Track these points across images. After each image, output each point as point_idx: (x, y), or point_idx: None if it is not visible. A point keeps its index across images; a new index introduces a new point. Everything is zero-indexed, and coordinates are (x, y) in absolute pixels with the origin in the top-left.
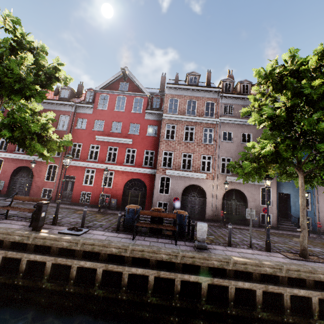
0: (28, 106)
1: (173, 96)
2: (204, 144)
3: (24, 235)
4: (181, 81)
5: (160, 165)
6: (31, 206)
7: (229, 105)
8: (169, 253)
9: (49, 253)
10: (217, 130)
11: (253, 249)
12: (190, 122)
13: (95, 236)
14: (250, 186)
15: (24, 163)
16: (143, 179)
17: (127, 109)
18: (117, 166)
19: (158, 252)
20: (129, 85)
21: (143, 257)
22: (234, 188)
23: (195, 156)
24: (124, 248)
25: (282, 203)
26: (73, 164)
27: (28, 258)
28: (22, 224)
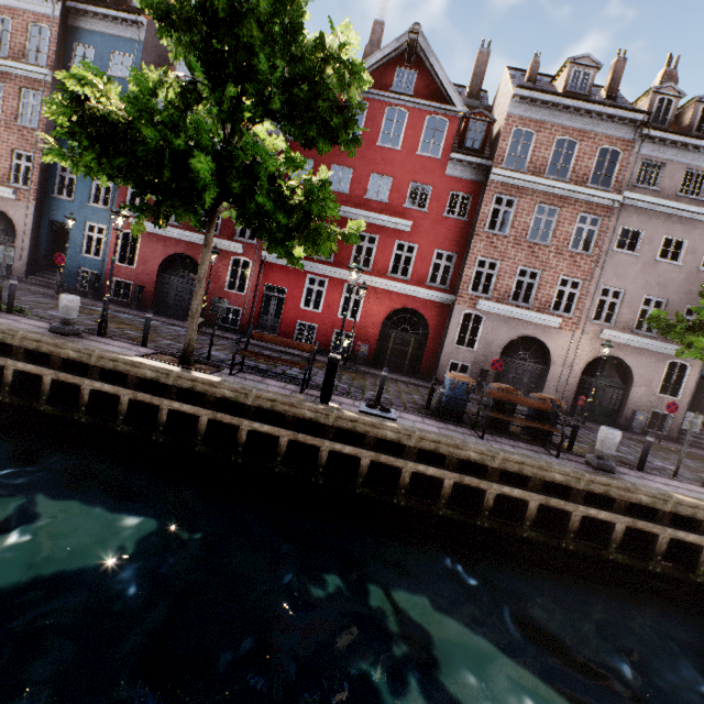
0: (264, 141)
1: (525, 123)
2: (571, 252)
3: (319, 410)
4: (539, 77)
5: (466, 287)
6: (224, 342)
7: (655, 161)
8: (568, 473)
9: (356, 444)
10: (610, 224)
11: (679, 480)
12: (552, 195)
13: (418, 424)
14: (648, 355)
15: (182, 248)
16: (423, 312)
17: (408, 144)
18: (375, 279)
19: (548, 469)
20: (417, 78)
21: (521, 473)
22: (612, 355)
23: (546, 277)
24: (490, 455)
25: (699, 395)
26: (283, 263)
27: (331, 449)
28: (279, 385)
